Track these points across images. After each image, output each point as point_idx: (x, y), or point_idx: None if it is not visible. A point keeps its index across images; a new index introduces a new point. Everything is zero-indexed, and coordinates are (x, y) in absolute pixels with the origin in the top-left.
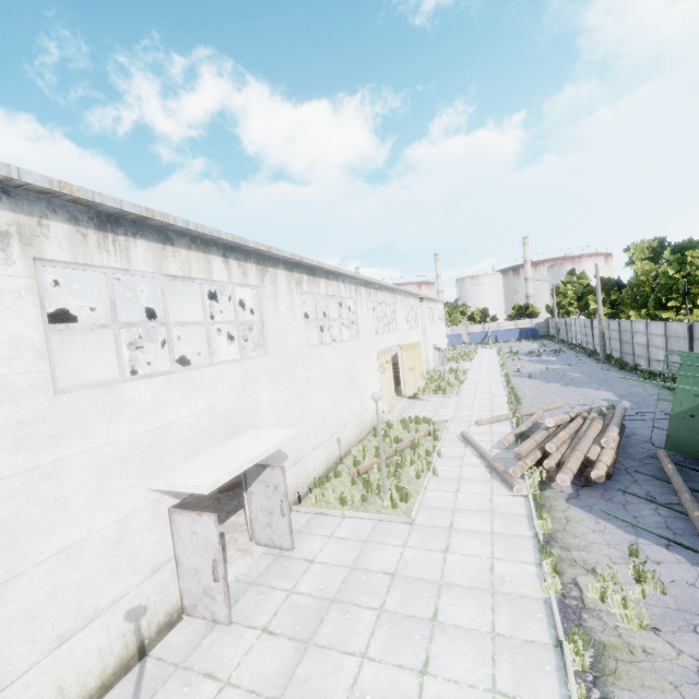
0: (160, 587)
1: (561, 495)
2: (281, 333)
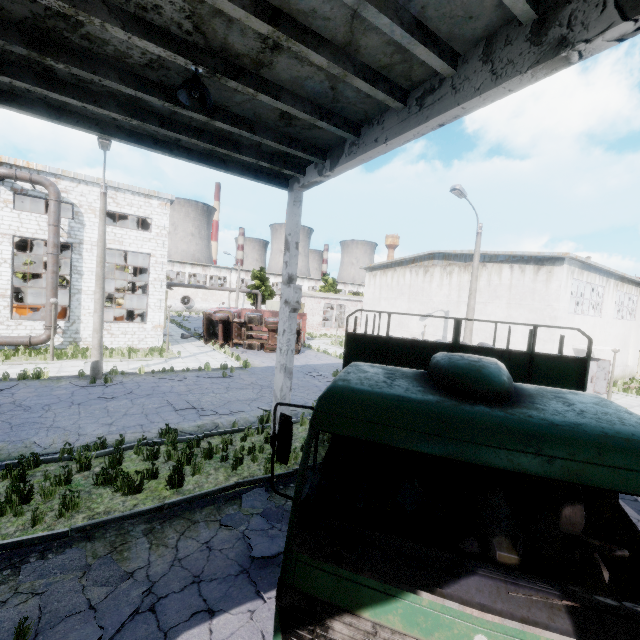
0: None
1: None
2: (606, 309)
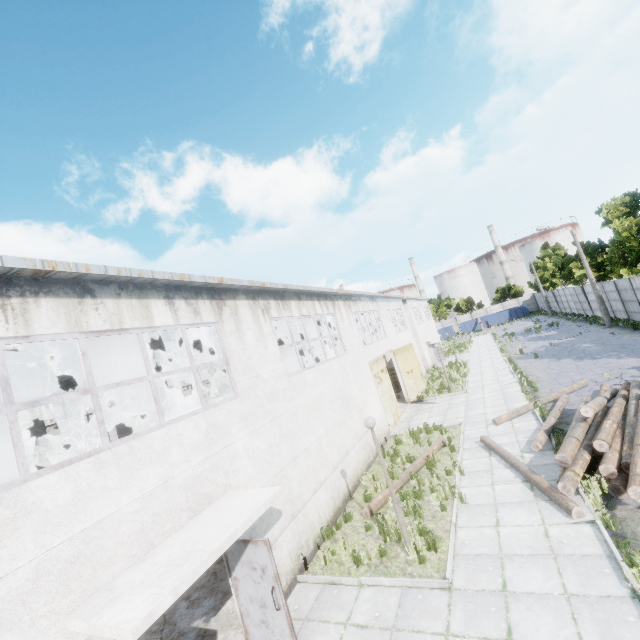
0: None
1: None
2: (251, 368)
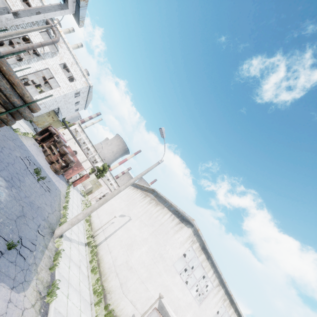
0: None
1: None
2: (207, 306)
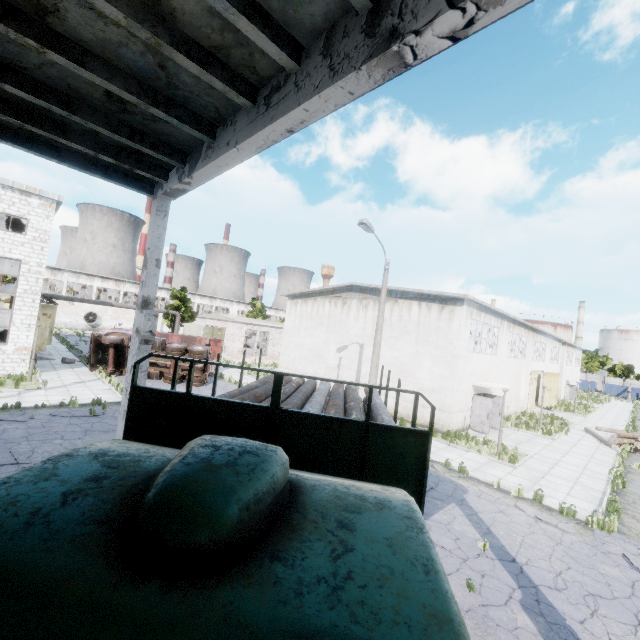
0: (468, 415)
1: (639, 456)
2: (501, 348)
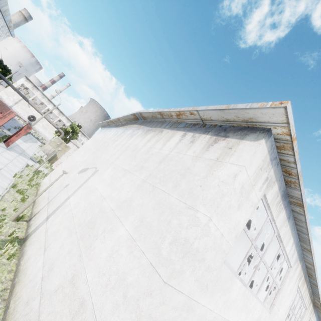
0: None
1: None
2: (280, 303)
